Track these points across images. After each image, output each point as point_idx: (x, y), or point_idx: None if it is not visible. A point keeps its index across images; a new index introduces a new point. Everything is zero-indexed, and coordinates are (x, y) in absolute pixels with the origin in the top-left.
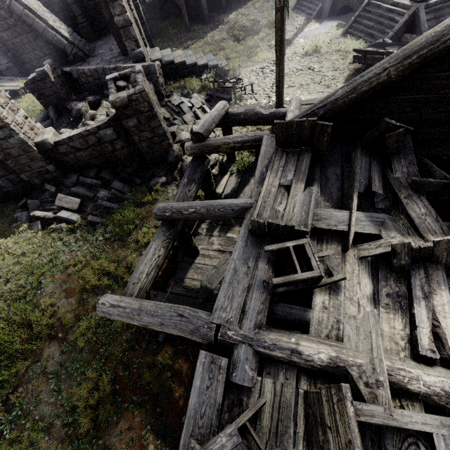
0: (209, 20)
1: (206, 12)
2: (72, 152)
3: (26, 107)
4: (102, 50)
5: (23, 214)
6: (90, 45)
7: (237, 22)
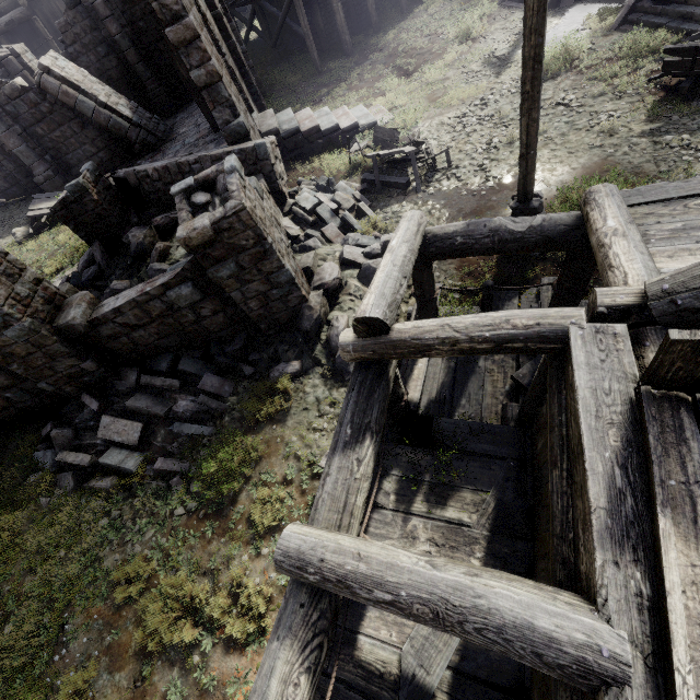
0: (353, 50)
1: (346, 37)
2: (124, 332)
3: (66, 243)
4: (184, 129)
5: (47, 454)
6: (167, 122)
7: (401, 43)
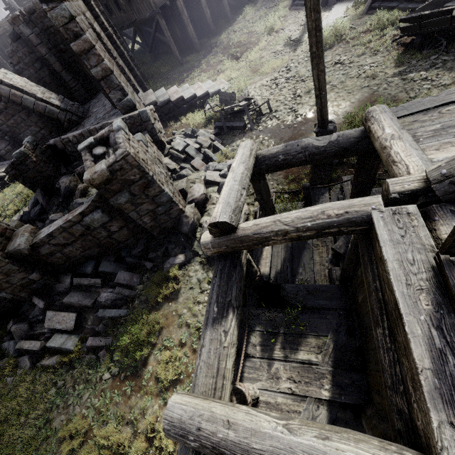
0: (201, 48)
1: (195, 40)
2: (58, 250)
3: (20, 192)
4: (96, 109)
5: (10, 344)
6: (85, 106)
7: (230, 40)
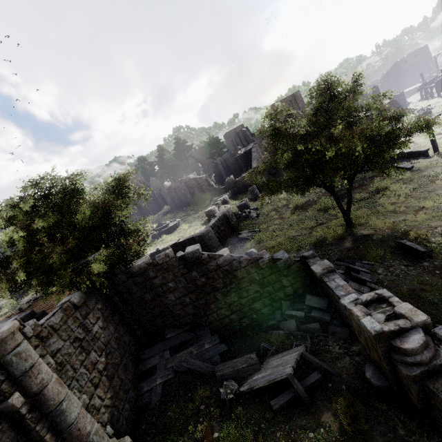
0: None
1: None
2: None
3: None
4: None
5: None
6: None
7: None
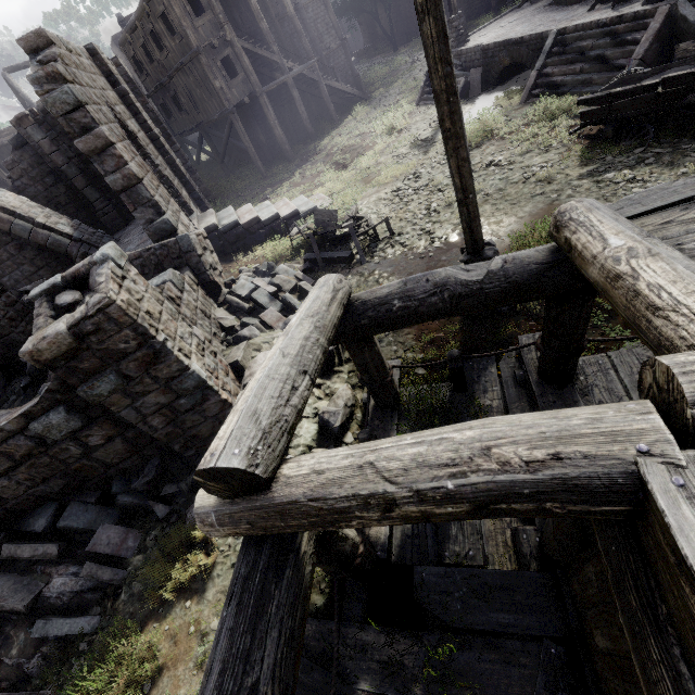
0: (294, 156)
1: (286, 146)
2: None
3: None
4: (128, 238)
5: None
6: (115, 235)
7: (335, 144)
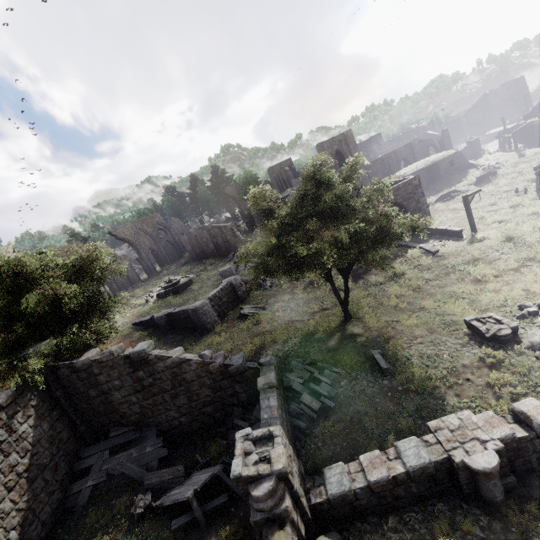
0: None
1: None
2: None
3: None
4: None
5: None
6: None
7: None
